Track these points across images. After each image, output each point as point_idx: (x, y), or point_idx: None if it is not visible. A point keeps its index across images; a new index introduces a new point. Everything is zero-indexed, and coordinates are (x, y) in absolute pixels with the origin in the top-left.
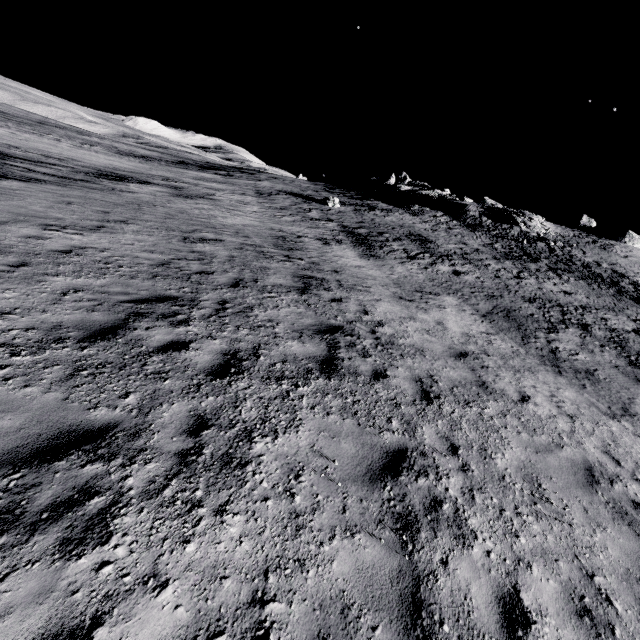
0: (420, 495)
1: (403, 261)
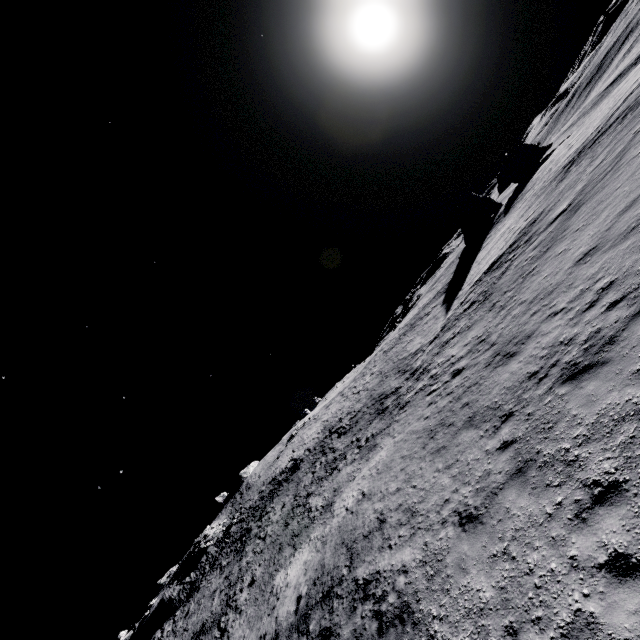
0: (375, 523)
1: (227, 637)
